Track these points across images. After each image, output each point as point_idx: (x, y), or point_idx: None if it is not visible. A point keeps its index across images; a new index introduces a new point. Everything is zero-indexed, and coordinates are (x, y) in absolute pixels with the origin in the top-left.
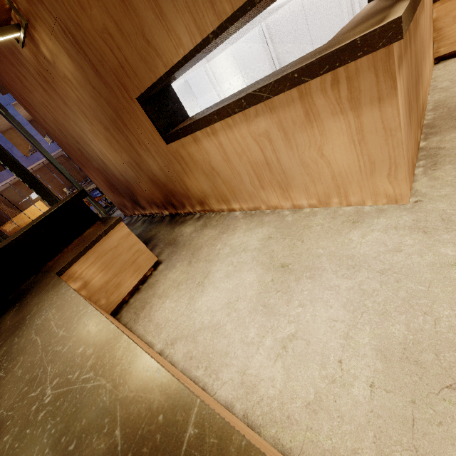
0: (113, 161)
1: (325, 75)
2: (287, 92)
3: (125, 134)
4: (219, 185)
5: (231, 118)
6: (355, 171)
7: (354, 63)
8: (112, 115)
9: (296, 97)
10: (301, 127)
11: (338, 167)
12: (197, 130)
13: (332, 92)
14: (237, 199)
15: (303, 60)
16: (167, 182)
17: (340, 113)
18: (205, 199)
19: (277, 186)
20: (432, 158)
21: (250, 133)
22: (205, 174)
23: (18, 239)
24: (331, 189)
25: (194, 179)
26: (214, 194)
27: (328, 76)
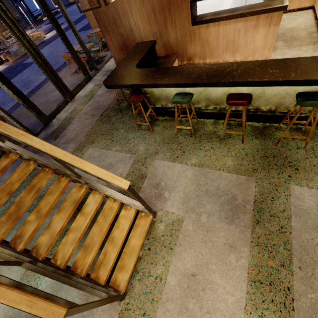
0: (142, 30)
1: (266, 14)
2: (253, 16)
3: (165, 16)
4: (206, 50)
5: (229, 20)
6: (260, 47)
7: (274, 12)
8: (164, 4)
9: (255, 18)
10: (252, 29)
11: (256, 45)
12: (212, 22)
13: (265, 19)
14: (211, 57)
15: (260, 6)
16: (175, 47)
17: (265, 26)
18: (193, 57)
19: (232, 51)
20: (274, 48)
21: (233, 28)
22: (201, 44)
23: (144, 56)
24: (250, 53)
25: (194, 46)
26: (200, 54)
27: (266, 14)
